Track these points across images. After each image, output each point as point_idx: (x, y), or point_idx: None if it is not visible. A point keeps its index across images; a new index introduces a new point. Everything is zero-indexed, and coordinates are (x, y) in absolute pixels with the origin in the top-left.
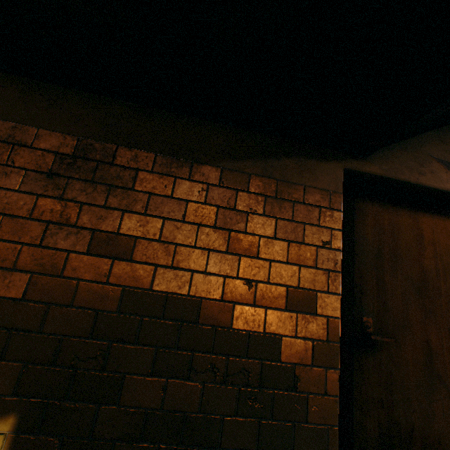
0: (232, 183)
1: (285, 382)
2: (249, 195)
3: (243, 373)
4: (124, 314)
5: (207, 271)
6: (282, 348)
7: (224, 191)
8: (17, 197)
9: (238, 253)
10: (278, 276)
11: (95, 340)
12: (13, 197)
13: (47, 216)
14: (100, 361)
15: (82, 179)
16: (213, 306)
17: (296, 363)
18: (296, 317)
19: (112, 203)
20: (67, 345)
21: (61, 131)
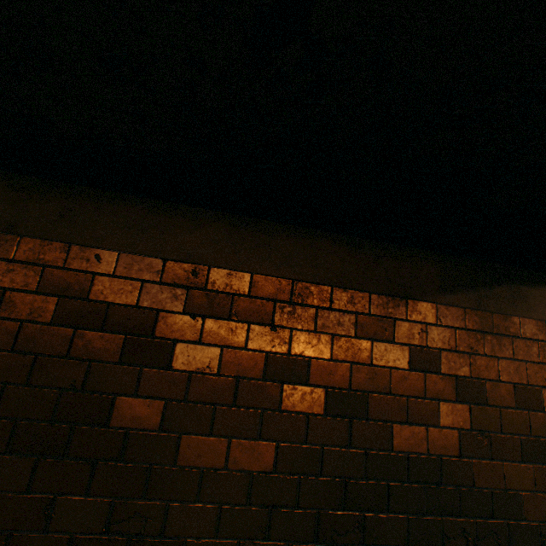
0: (449, 321)
1: (532, 542)
2: (468, 333)
3: (492, 535)
4: (371, 480)
5: (440, 424)
6: (524, 505)
7: (443, 331)
8: (246, 356)
9: (466, 401)
10: (508, 424)
11: (349, 511)
12: (243, 356)
13: (279, 376)
14: (357, 534)
15: (305, 329)
16: (452, 464)
17: (539, 520)
18: (532, 469)
19: (338, 355)
20: (324, 519)
21: (274, 274)
